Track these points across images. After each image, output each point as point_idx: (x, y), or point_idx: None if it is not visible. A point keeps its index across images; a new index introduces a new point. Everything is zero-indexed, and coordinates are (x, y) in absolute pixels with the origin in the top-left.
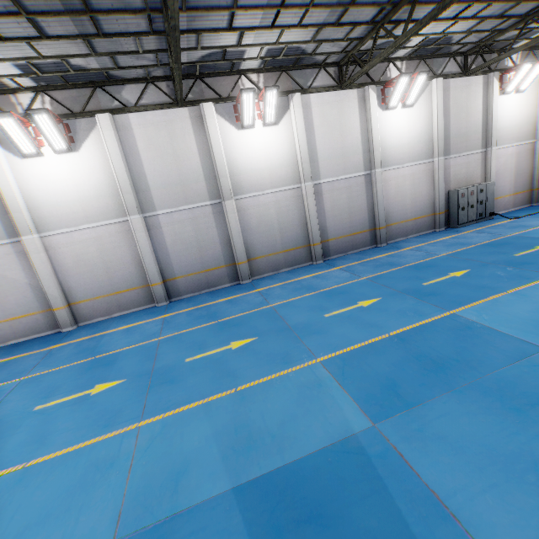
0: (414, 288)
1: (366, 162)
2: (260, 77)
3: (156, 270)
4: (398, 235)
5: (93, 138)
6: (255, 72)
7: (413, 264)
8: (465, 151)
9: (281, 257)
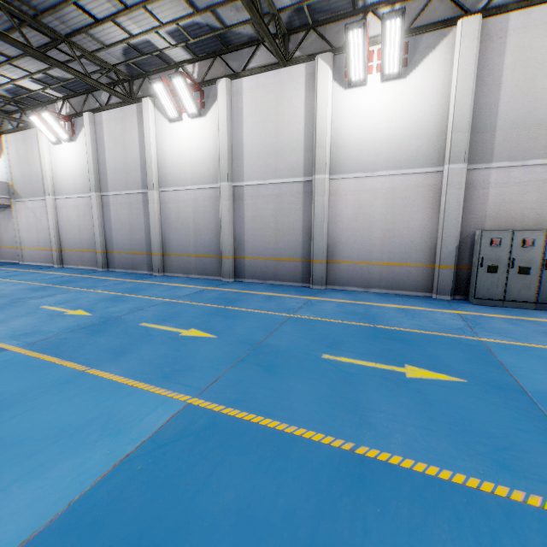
0: (125, 321)
1: (309, 163)
2: (196, 66)
3: (100, 240)
4: (351, 281)
5: (84, 131)
6: (190, 62)
7: (236, 308)
8: (541, 155)
9: (193, 261)
